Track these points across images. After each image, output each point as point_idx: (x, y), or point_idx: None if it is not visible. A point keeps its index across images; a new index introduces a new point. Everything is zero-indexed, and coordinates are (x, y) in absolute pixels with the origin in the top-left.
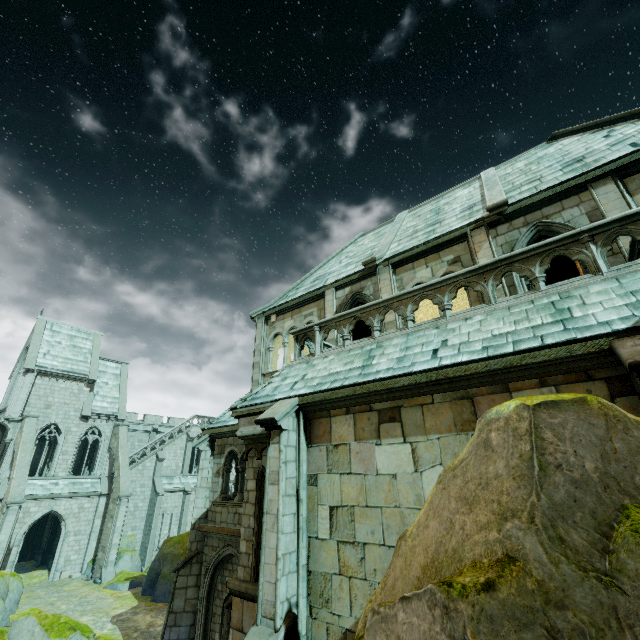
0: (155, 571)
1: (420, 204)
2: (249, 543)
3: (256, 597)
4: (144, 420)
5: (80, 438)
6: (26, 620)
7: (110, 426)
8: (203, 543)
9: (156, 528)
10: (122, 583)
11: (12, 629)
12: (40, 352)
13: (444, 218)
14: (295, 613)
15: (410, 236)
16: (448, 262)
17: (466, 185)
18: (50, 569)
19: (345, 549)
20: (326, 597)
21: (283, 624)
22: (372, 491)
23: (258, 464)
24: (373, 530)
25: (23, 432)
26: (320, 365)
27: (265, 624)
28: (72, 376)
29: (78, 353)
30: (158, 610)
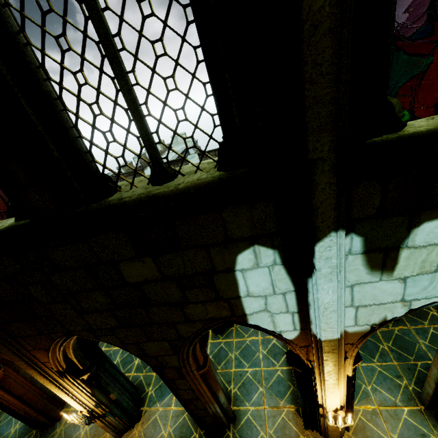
0: None
1: None
2: None
3: None
4: None
5: None
6: None
7: None
8: None
9: None
10: None
11: None
12: None
13: None
14: None
15: None
16: None
17: None
18: None
19: None
20: None
21: None
22: None
23: None
24: None
25: None
26: None
27: None
28: None
29: None
30: None
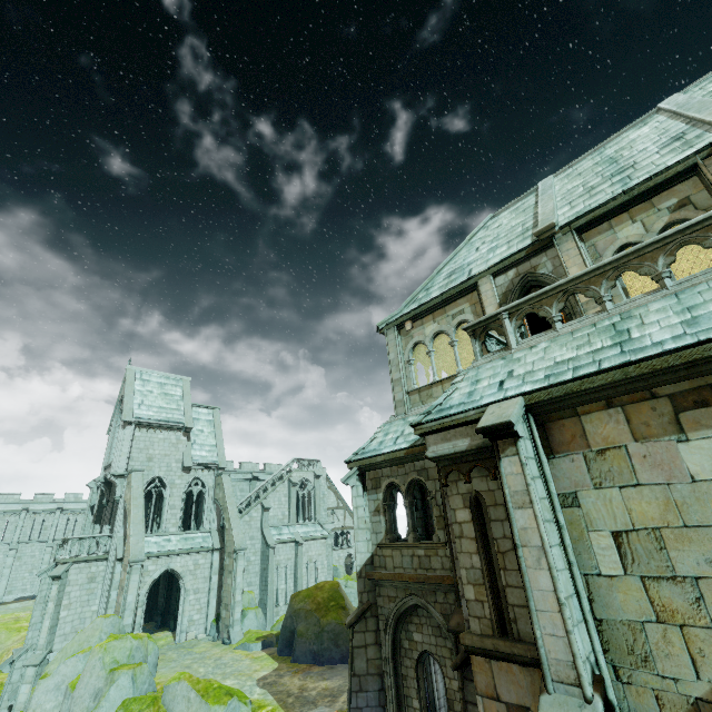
0: (289, 629)
1: (569, 164)
2: (479, 588)
3: (513, 656)
4: (240, 468)
5: (185, 491)
6: (178, 685)
7: (212, 476)
8: (374, 593)
9: (272, 583)
10: (254, 643)
11: (165, 695)
12: (135, 403)
13: (635, 161)
14: (603, 676)
15: (586, 194)
16: (669, 209)
17: (638, 125)
18: (173, 630)
19: (659, 587)
20: (641, 654)
21: (594, 692)
22: (690, 505)
23: (467, 489)
24: (709, 558)
25: (132, 487)
26: (529, 357)
27: (563, 692)
28: (168, 425)
29: (170, 401)
30: (303, 672)
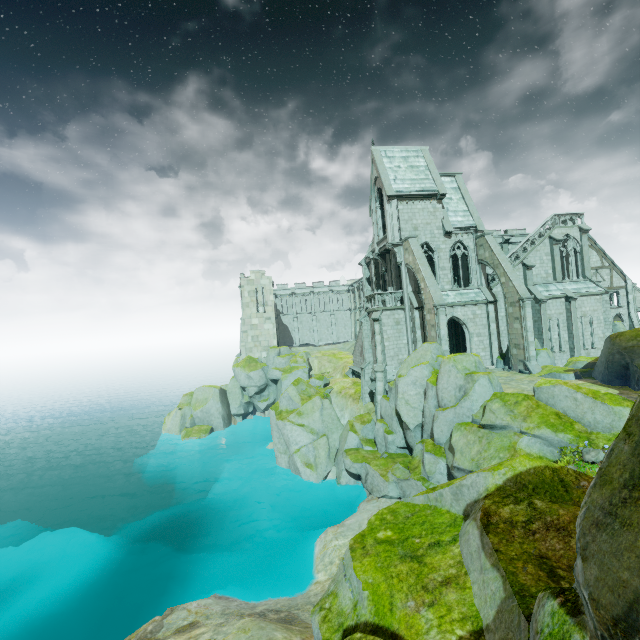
0: (617, 364)
1: None
2: None
3: None
4: None
5: (450, 254)
6: (554, 388)
7: (471, 239)
8: None
9: (547, 333)
10: (565, 374)
11: (538, 394)
12: (390, 179)
13: None
14: None
15: None
16: None
17: None
18: None
19: None
20: None
21: None
22: None
23: None
24: None
25: (413, 251)
26: None
27: None
28: (423, 195)
29: (417, 173)
30: None
